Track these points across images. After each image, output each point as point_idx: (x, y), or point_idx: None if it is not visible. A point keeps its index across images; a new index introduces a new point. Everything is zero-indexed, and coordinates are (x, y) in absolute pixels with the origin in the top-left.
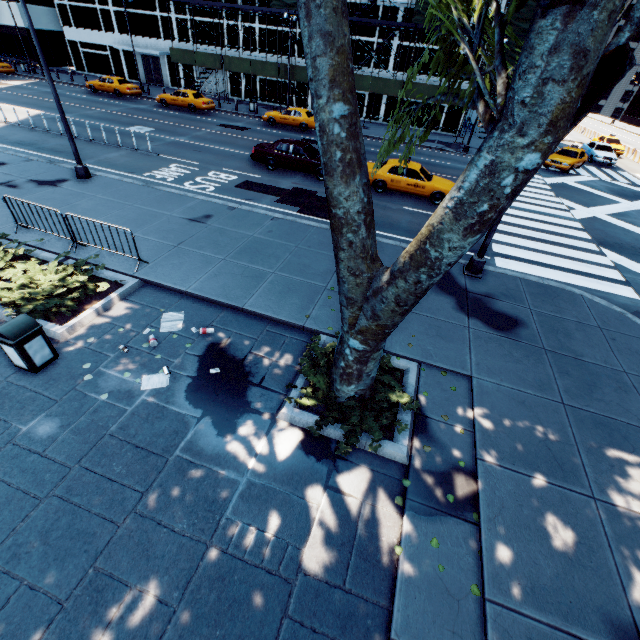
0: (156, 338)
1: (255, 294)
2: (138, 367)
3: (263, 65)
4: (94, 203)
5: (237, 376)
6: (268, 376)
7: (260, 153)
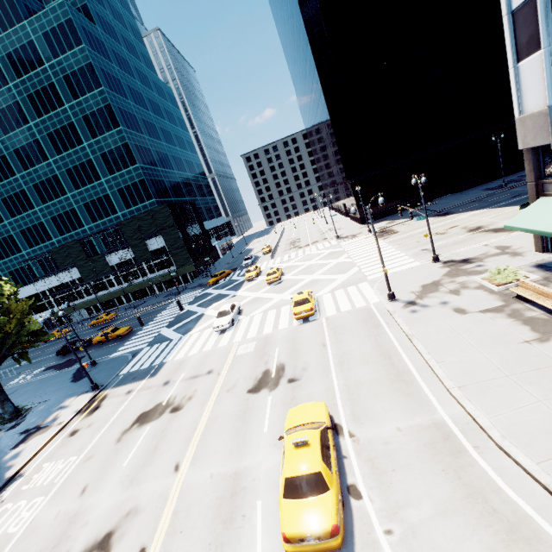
0: None
1: None
2: None
3: (91, 301)
4: None
5: None
6: None
7: (58, 352)
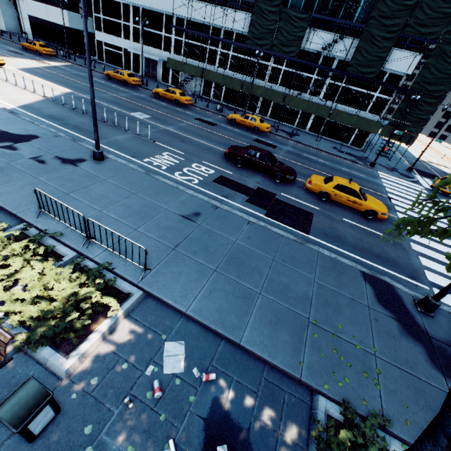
0: (159, 383)
1: (248, 324)
2: (142, 436)
3: (231, 80)
4: (105, 188)
5: None
6: None
7: (232, 154)
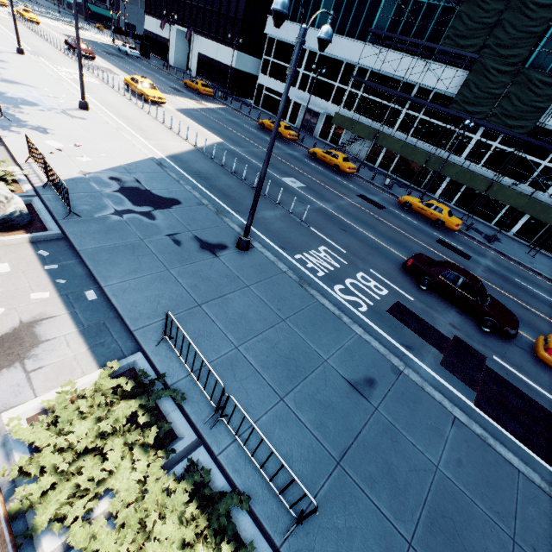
0: None
1: None
2: None
3: (414, 150)
4: (246, 302)
5: None
6: None
7: (418, 268)
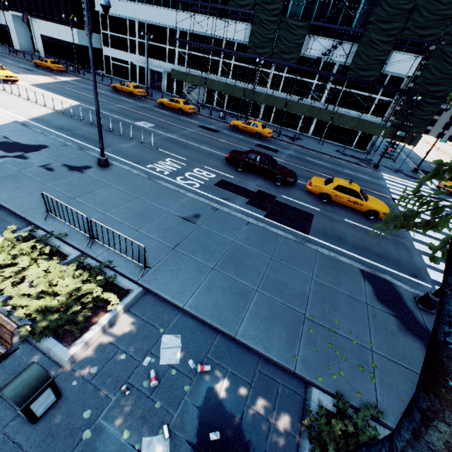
0: (156, 373)
1: (244, 318)
2: (138, 421)
3: (233, 88)
4: (109, 192)
5: (238, 447)
6: (269, 451)
7: (233, 158)
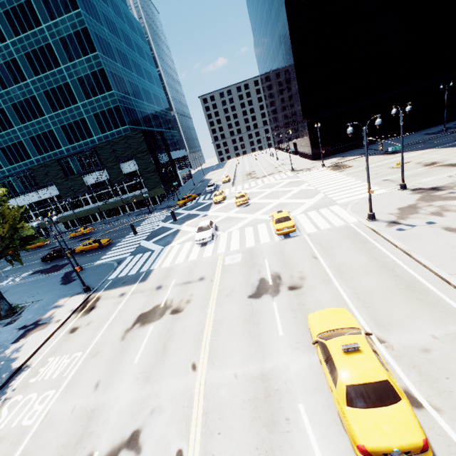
0: None
1: None
2: None
3: (69, 216)
4: None
5: None
6: None
7: (43, 259)
